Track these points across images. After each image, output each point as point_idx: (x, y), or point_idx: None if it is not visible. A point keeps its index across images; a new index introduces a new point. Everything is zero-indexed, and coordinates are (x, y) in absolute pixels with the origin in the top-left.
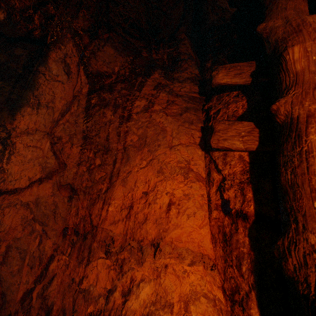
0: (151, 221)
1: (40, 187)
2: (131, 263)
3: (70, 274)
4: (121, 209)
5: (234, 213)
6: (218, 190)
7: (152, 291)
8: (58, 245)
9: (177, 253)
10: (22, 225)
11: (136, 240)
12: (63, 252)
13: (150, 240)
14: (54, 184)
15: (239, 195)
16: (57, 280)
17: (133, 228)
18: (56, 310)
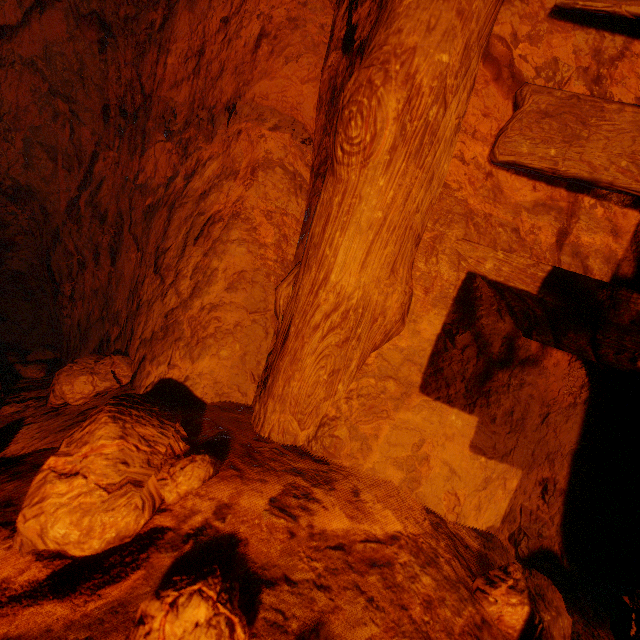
0: (229, 72)
1: (44, 22)
2: (198, 143)
3: (123, 173)
4: (186, 58)
5: (357, 47)
6: (348, 10)
7: (219, 165)
8: (100, 137)
9: (256, 114)
10: (36, 104)
11: (206, 108)
12: (109, 147)
13: (225, 103)
14: (67, 13)
15: (374, 10)
16: (107, 185)
17: (204, 91)
18: (112, 216)
